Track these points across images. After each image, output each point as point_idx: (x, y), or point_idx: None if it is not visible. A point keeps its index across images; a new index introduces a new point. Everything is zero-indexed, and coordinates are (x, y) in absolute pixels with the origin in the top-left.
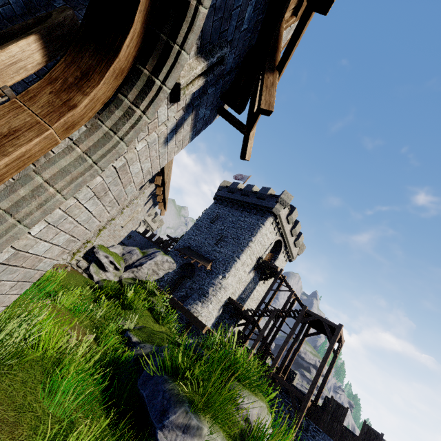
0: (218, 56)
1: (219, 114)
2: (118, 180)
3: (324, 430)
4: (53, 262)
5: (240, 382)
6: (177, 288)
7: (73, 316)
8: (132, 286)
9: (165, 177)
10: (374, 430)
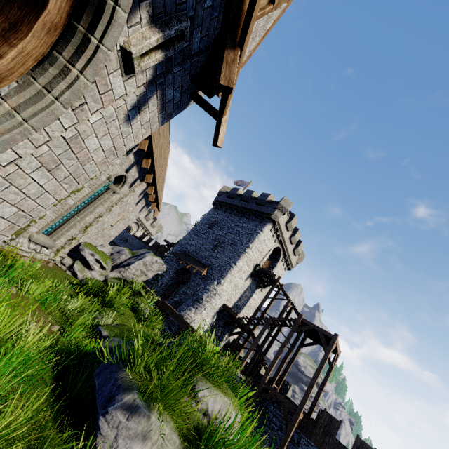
0: (177, 30)
1: (192, 98)
2: (71, 153)
3: (316, 444)
4: (1, 238)
5: (205, 376)
6: (172, 294)
7: (40, 307)
8: (116, 285)
9: (157, 176)
10: (367, 444)
